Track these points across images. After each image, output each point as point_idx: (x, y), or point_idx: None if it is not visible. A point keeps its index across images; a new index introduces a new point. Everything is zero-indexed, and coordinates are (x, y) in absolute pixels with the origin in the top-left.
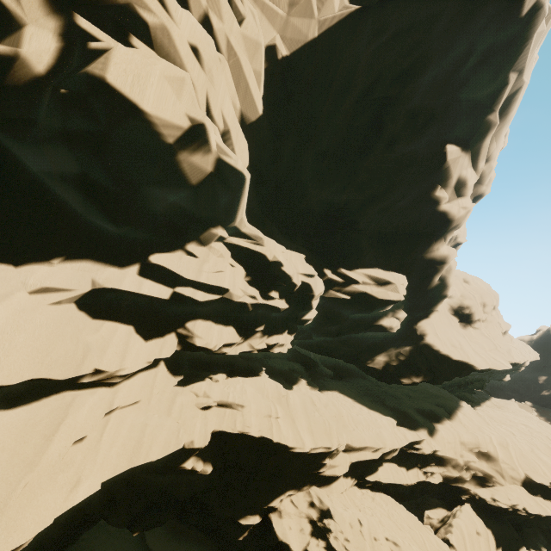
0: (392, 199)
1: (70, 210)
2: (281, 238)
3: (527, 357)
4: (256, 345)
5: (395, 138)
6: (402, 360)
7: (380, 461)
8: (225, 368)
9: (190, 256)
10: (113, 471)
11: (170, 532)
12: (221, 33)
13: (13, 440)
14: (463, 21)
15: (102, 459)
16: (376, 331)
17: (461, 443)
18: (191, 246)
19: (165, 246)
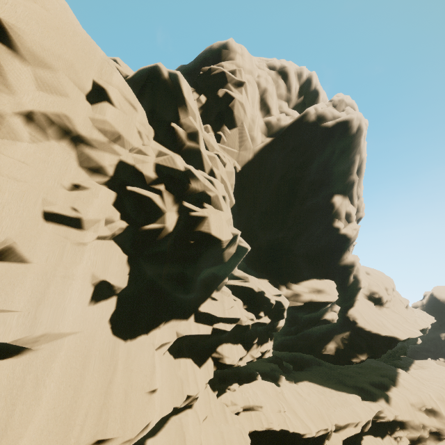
0: (310, 231)
1: (164, 291)
2: (251, 271)
3: (428, 322)
4: (255, 354)
5: (305, 197)
6: (347, 343)
7: (361, 434)
8: (235, 378)
9: (214, 301)
10: None
11: None
12: (218, 175)
13: None
14: (327, 138)
15: None
16: (323, 324)
17: (411, 405)
18: (214, 294)
19: (202, 298)
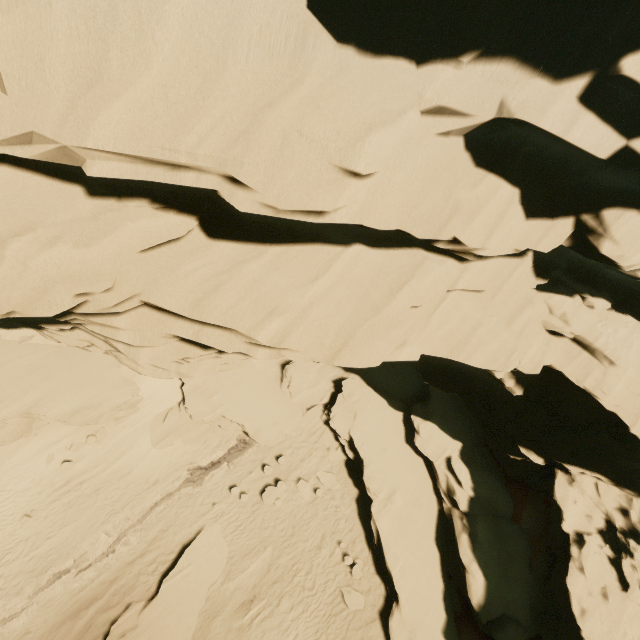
0: None
1: None
2: None
3: None
4: None
5: None
6: None
7: None
8: (615, 295)
9: None
10: (432, 351)
11: (449, 394)
12: None
13: (368, 280)
14: None
15: (427, 334)
16: None
17: None
18: None
19: None
